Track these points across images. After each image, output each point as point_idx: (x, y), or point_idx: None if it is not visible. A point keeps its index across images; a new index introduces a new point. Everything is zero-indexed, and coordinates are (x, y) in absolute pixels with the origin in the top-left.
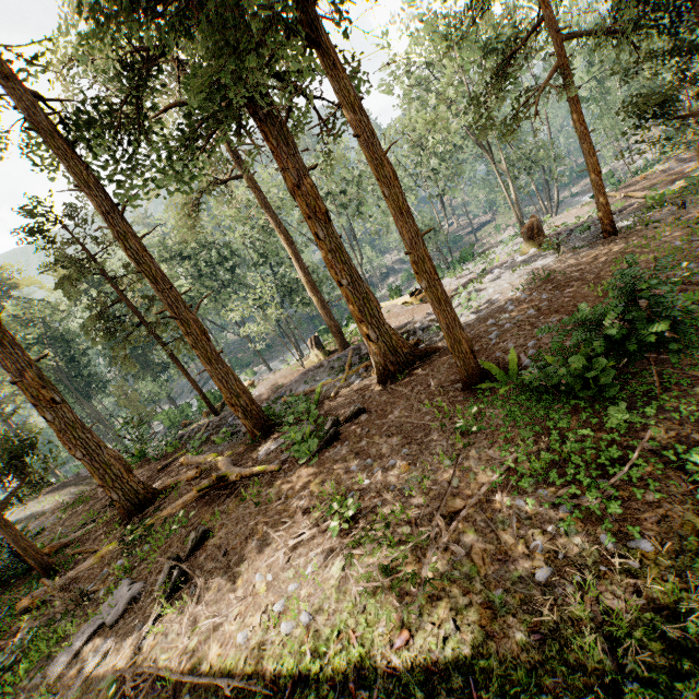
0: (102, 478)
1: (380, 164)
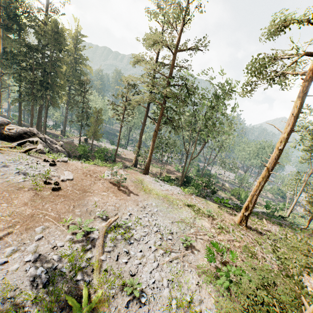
0: None
1: (32, 113)
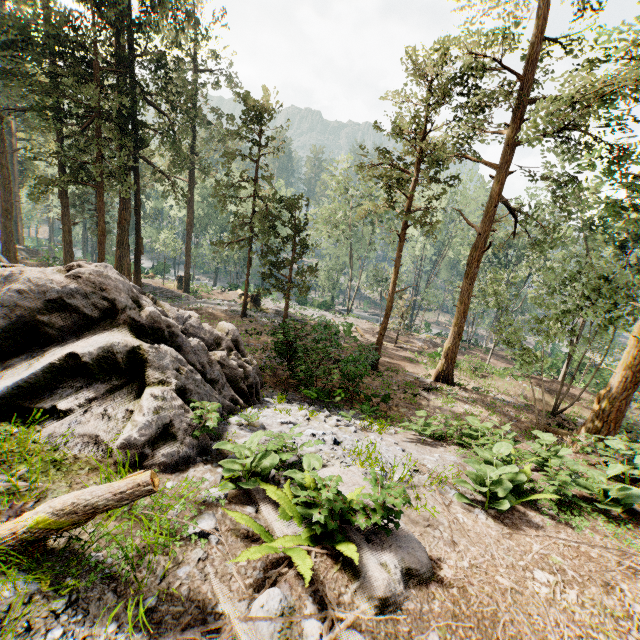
0: (5, 251)
1: (100, 225)
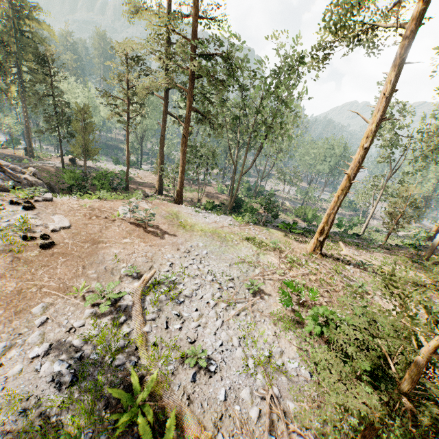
0: None
1: None
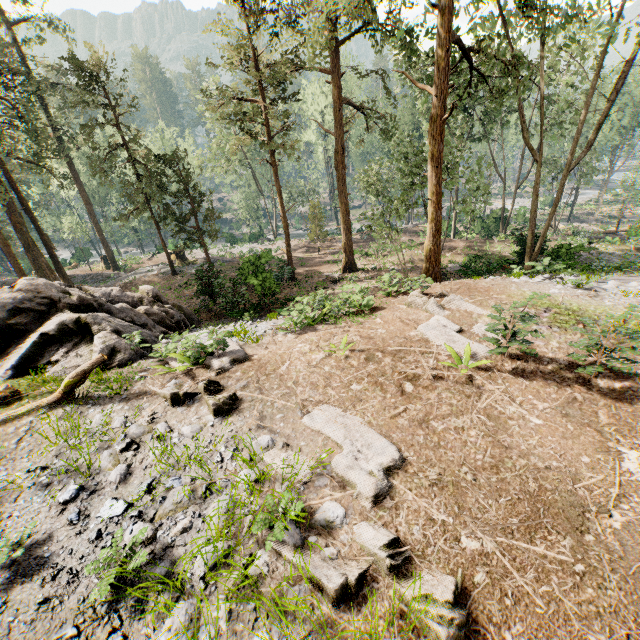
0: None
1: None
